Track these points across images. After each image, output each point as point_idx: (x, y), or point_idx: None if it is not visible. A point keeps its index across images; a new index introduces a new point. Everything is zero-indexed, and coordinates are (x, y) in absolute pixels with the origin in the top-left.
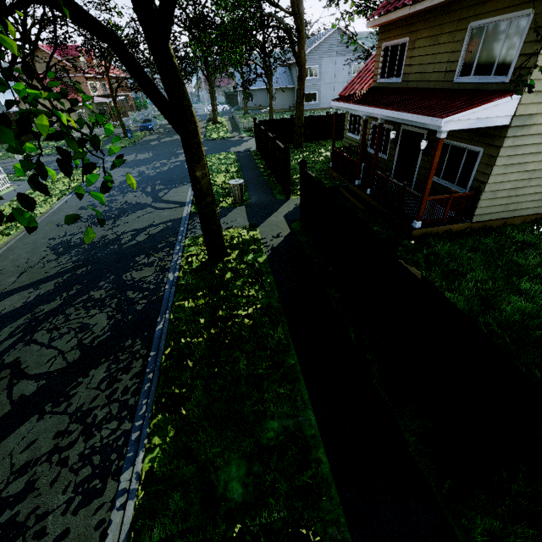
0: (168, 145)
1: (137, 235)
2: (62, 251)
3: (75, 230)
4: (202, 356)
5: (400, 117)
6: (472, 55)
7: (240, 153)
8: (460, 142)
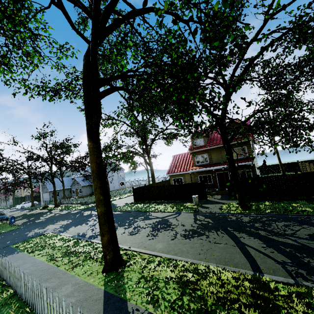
0: (60, 217)
1: (203, 220)
2: (197, 235)
3: (170, 233)
4: (310, 210)
5: (236, 165)
6: (234, 154)
7: (130, 204)
8: (242, 170)
